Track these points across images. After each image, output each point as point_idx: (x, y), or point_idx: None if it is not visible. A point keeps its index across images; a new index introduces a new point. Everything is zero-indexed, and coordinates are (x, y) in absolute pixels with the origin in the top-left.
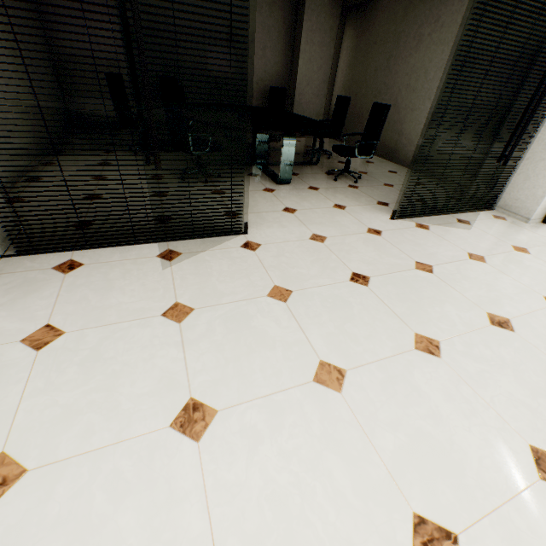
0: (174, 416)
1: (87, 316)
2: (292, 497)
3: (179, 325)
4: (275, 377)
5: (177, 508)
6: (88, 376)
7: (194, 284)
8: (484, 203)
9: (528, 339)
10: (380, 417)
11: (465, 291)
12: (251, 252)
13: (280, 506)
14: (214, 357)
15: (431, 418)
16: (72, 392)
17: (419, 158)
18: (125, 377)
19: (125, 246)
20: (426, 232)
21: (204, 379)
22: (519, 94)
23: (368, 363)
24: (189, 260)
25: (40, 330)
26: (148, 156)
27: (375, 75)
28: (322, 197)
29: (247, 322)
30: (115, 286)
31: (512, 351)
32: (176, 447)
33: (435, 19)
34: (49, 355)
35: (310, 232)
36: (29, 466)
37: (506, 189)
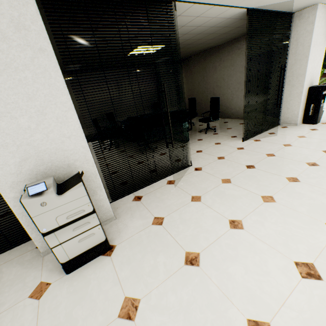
0: (229, 226)
1: (165, 210)
2: (286, 232)
3: (201, 202)
4: (250, 205)
5: (254, 245)
6: (188, 226)
7: (191, 188)
8: (274, 123)
9: (325, 166)
10: (295, 204)
11: (292, 158)
12: (200, 171)
13: (284, 235)
14: (224, 207)
15: (311, 199)
16: (188, 231)
17: (234, 113)
18: (200, 222)
19: (150, 185)
20: (260, 142)
21: (227, 213)
22: (269, 79)
23: (277, 191)
24: (180, 181)
25: (154, 219)
26: (167, 144)
27: (199, 85)
28: (207, 142)
29: (224, 193)
30: (163, 198)
31: (323, 172)
32: (238, 232)
33: (219, 59)
34: (167, 225)
35: (216, 157)
36: (198, 251)
37: (281, 115)
